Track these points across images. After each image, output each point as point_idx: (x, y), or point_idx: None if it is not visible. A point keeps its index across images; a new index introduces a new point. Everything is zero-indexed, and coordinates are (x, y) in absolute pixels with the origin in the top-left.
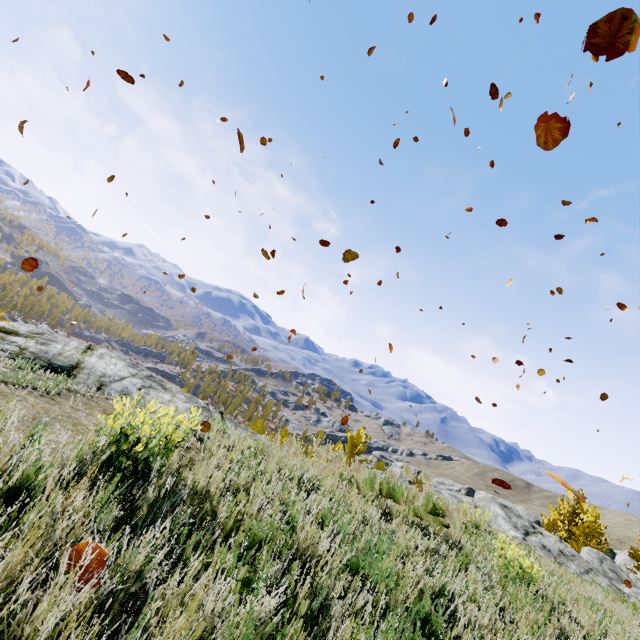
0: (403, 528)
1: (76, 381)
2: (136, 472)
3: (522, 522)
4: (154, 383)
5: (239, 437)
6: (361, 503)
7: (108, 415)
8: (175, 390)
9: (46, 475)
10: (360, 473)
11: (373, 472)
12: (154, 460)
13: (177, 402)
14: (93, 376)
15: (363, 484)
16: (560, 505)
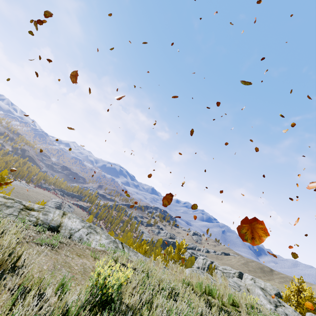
0: (218, 313)
1: (61, 235)
2: (107, 302)
3: (273, 299)
4: (92, 230)
5: (135, 262)
6: (198, 301)
7: (79, 256)
8: (101, 232)
9: (77, 312)
10: (192, 278)
11: (197, 276)
12: (115, 296)
13: (102, 240)
14: (67, 230)
15: (195, 286)
16: (291, 285)
